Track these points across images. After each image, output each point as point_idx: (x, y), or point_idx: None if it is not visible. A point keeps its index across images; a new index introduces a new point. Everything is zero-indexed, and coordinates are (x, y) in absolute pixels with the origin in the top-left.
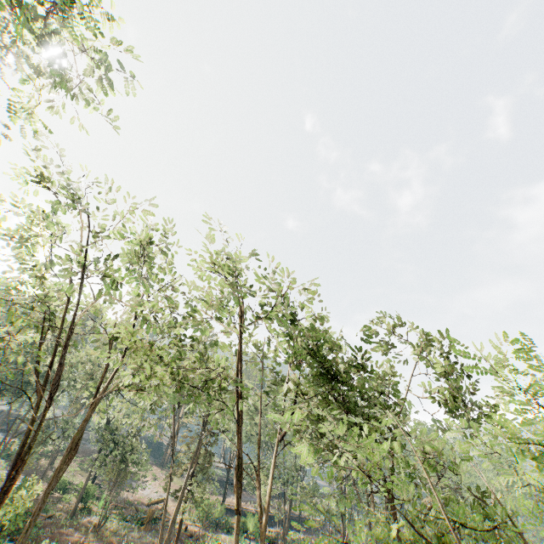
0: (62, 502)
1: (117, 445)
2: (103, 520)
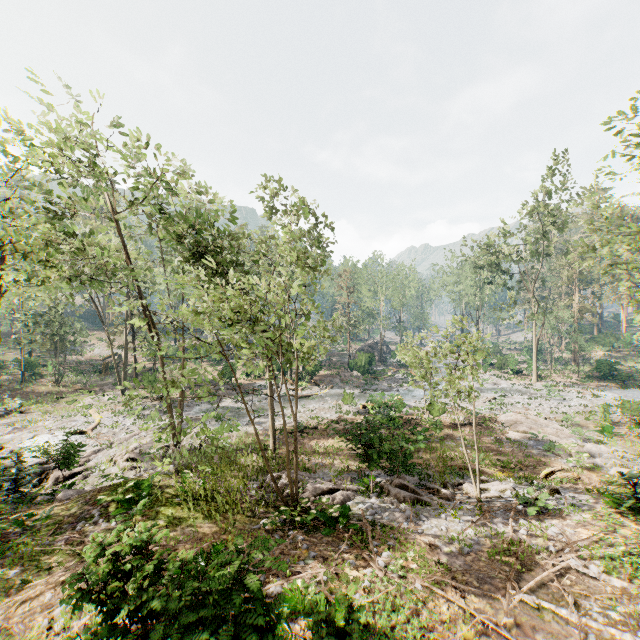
0: (6, 376)
1: (39, 324)
2: (60, 378)
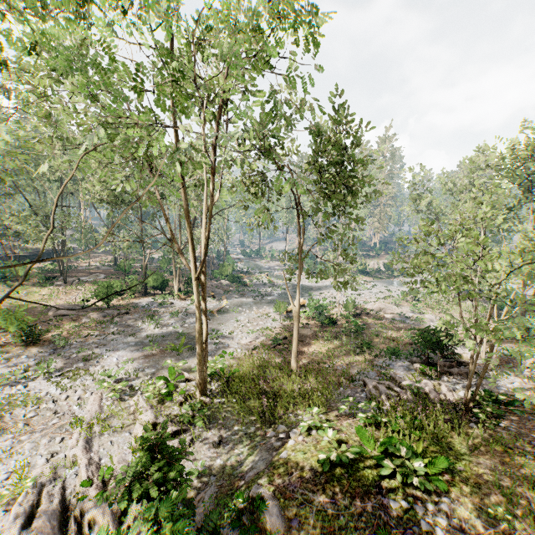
0: None
1: None
2: None
